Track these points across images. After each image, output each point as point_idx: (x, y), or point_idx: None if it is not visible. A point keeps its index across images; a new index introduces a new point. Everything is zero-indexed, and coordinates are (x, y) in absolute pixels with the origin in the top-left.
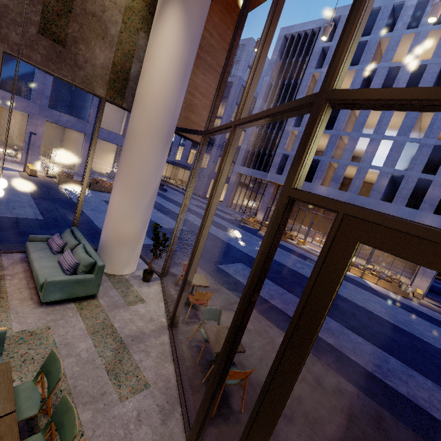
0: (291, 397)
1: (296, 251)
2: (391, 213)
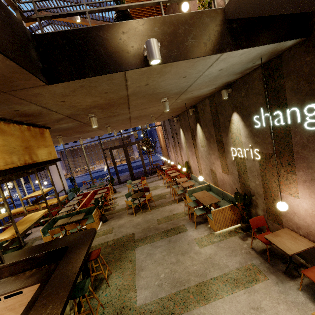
0: (120, 179)
1: (95, 171)
2: (114, 137)
